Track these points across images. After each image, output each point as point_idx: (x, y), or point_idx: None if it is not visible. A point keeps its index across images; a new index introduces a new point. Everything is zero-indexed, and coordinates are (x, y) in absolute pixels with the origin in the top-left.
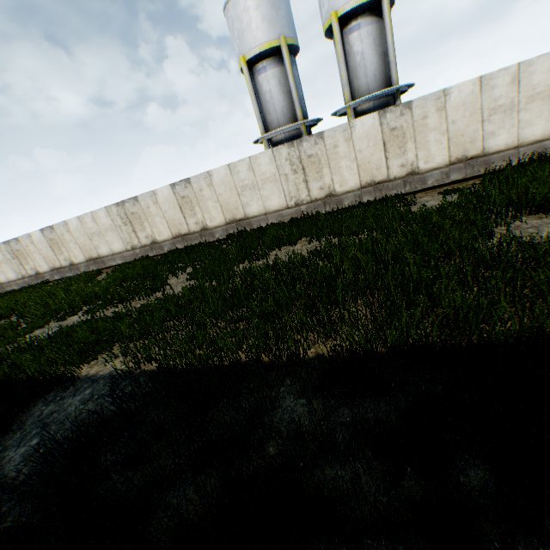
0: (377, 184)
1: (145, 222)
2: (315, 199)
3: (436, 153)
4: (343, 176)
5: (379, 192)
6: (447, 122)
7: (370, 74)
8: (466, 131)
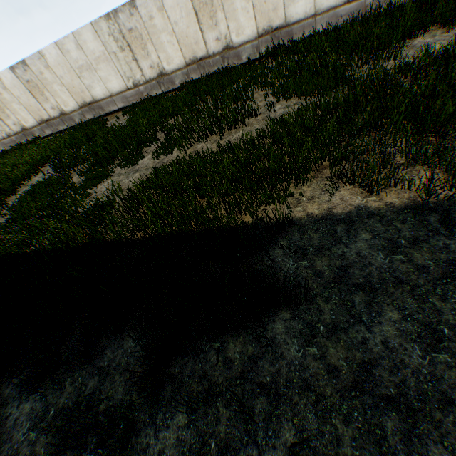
0: None
1: (148, 44)
2: None
3: None
4: None
5: None
6: None
7: None
8: None
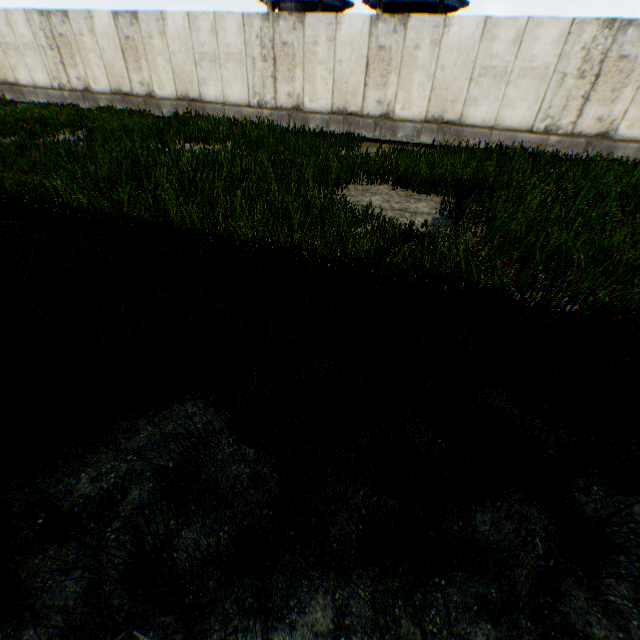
0: (349, 115)
1: (78, 56)
2: (281, 108)
3: (417, 101)
4: (316, 89)
5: (348, 127)
6: (437, 65)
7: None
8: (452, 85)
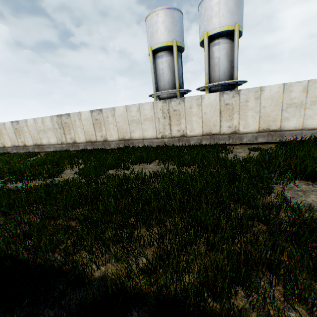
0: (212, 135)
1: (72, 129)
2: (174, 136)
3: (251, 123)
4: (192, 126)
5: (213, 140)
6: (260, 106)
7: (222, 70)
8: (271, 114)
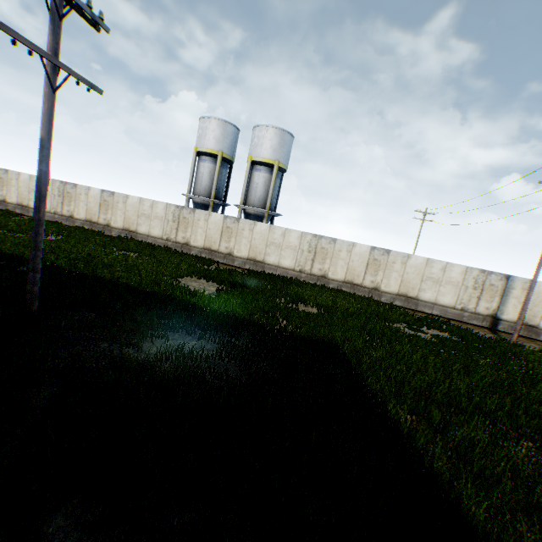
0: (212, 251)
1: (74, 201)
2: (178, 242)
3: (244, 250)
4: (197, 237)
5: (211, 256)
6: (252, 237)
7: (258, 196)
8: (259, 246)
